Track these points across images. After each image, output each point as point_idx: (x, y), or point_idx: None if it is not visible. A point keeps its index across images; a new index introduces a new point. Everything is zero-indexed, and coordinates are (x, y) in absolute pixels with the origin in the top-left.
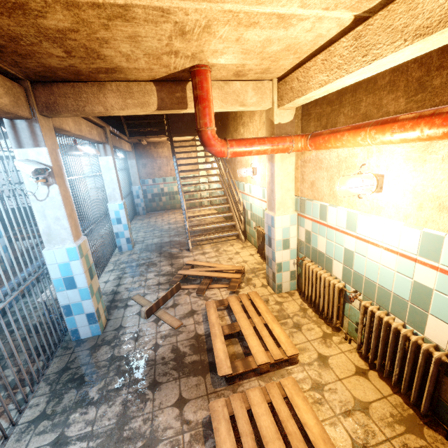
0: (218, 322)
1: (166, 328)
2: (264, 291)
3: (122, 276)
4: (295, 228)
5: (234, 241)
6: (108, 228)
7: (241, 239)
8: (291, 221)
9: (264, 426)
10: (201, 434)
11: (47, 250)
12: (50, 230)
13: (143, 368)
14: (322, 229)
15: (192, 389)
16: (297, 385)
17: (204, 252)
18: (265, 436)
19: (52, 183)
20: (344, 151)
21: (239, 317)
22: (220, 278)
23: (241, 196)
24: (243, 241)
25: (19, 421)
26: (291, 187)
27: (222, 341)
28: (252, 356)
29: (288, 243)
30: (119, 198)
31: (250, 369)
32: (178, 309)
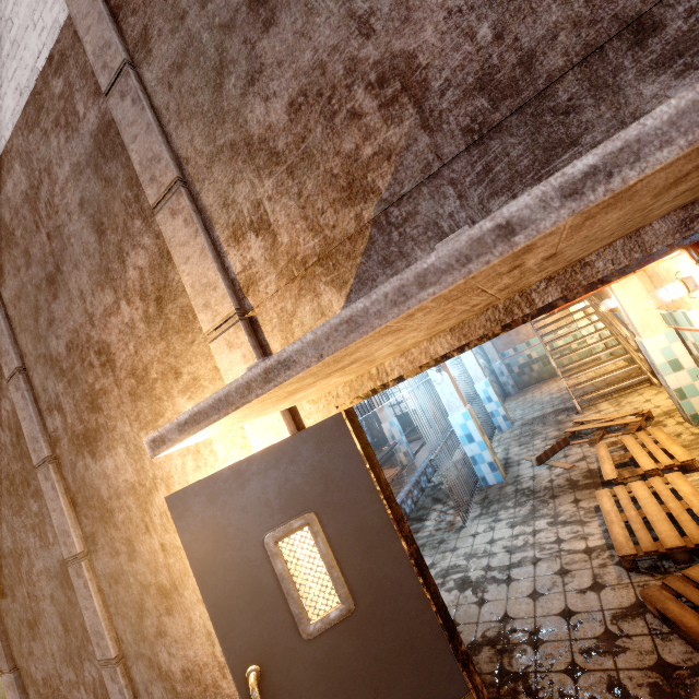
0: (607, 454)
1: (558, 470)
2: (677, 428)
3: (509, 447)
4: (678, 345)
5: (645, 389)
6: (481, 409)
7: (654, 383)
8: (668, 339)
9: (640, 495)
10: (593, 511)
11: (450, 416)
12: (449, 402)
13: (542, 491)
14: (698, 336)
15: (585, 495)
16: (681, 475)
17: (599, 410)
18: (640, 498)
19: (443, 372)
20: (663, 264)
21: (631, 448)
22: (619, 428)
23: (630, 329)
24: (657, 385)
25: (469, 516)
26: (649, 306)
27: (610, 464)
28: (640, 468)
29: (679, 364)
30: (482, 377)
31: (637, 474)
32: (569, 458)
